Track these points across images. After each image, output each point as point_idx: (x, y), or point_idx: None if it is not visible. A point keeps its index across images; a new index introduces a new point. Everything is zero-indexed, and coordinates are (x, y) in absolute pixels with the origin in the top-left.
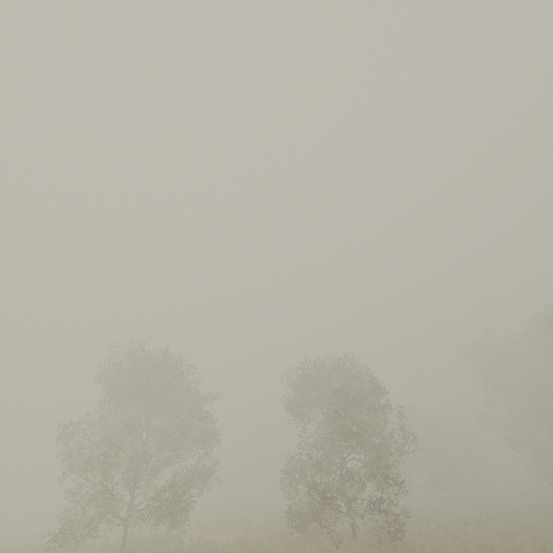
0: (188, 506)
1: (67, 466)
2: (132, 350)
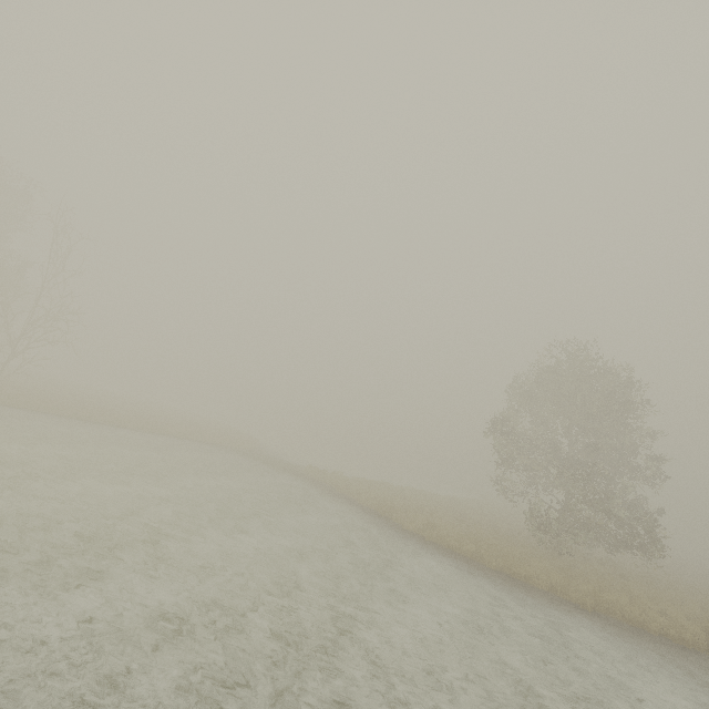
0: (662, 545)
1: (502, 460)
2: (593, 359)
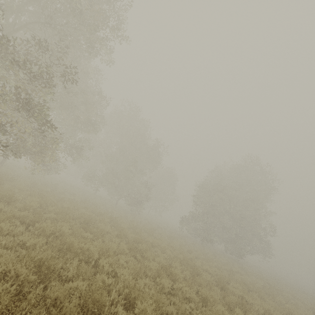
0: None
1: None
2: None
